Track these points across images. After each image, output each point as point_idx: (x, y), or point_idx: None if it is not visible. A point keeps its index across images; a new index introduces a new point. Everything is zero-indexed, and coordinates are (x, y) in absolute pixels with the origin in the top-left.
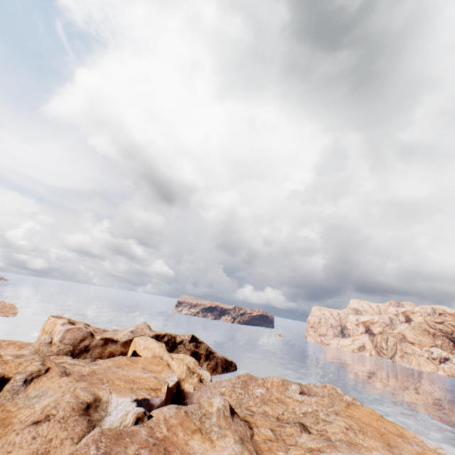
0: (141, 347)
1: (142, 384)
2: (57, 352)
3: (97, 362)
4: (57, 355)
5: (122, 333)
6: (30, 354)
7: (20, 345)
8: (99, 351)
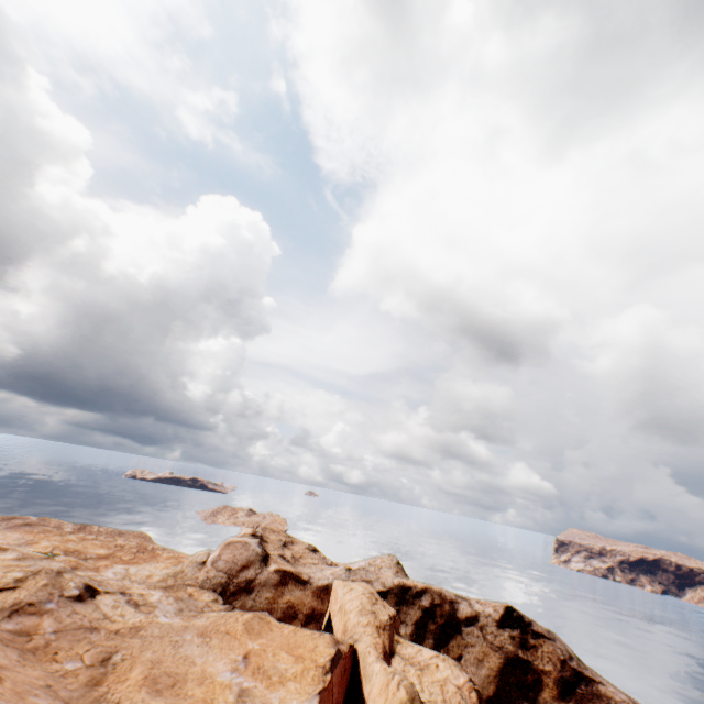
0: (336, 604)
1: (139, 702)
2: (201, 582)
3: (202, 614)
4: (200, 588)
5: (333, 568)
6: (164, 576)
7: (182, 561)
8: (269, 597)
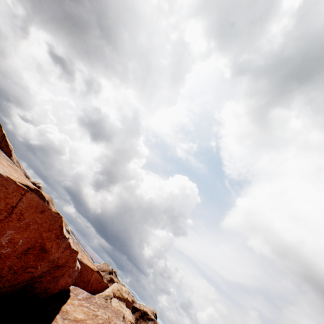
0: None
1: None
2: None
3: None
4: None
5: None
6: None
7: None
8: None
